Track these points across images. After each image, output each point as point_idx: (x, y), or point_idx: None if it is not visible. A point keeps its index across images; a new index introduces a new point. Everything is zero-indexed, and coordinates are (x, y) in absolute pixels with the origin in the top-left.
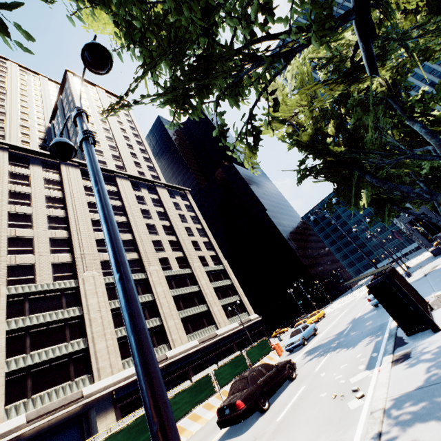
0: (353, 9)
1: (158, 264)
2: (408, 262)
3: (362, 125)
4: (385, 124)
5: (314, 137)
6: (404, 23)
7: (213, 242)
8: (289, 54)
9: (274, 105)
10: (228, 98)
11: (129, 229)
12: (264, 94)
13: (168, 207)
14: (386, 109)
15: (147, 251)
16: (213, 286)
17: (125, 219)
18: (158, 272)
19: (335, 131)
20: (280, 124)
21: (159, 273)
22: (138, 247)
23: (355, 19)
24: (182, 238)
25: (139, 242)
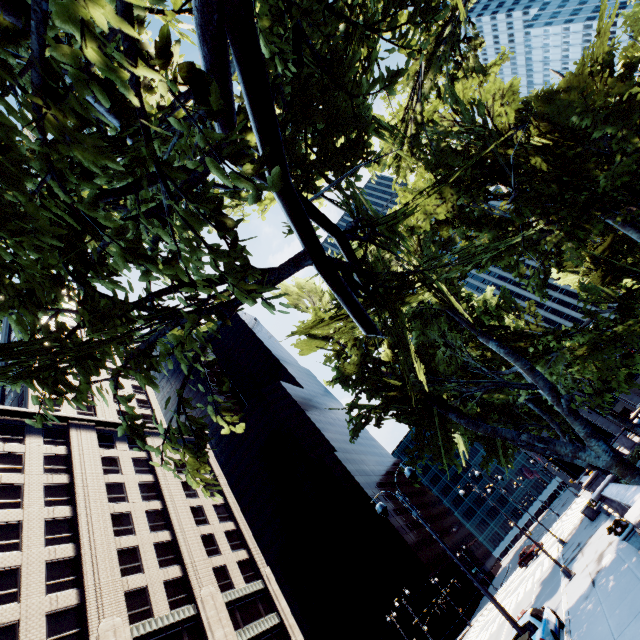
0: (306, 252)
1: (121, 609)
2: (559, 522)
3: (427, 342)
4: (453, 341)
5: (363, 364)
6: (440, 231)
7: (245, 530)
8: (224, 308)
9: (219, 381)
10: (135, 369)
11: (73, 533)
12: (295, 304)
13: (163, 472)
14: (450, 323)
15: (102, 581)
16: (240, 638)
17: (68, 511)
18: (117, 632)
19: (391, 353)
20: (321, 340)
21: (120, 633)
22: (84, 573)
23: (314, 264)
24: (184, 531)
25: (88, 560)
